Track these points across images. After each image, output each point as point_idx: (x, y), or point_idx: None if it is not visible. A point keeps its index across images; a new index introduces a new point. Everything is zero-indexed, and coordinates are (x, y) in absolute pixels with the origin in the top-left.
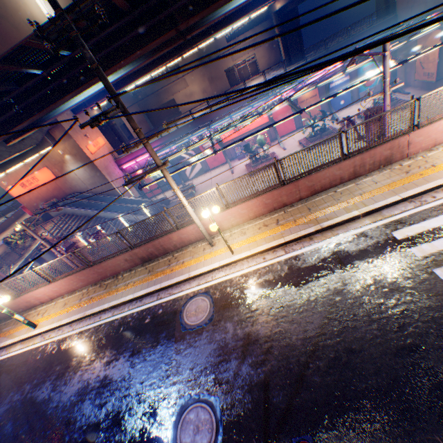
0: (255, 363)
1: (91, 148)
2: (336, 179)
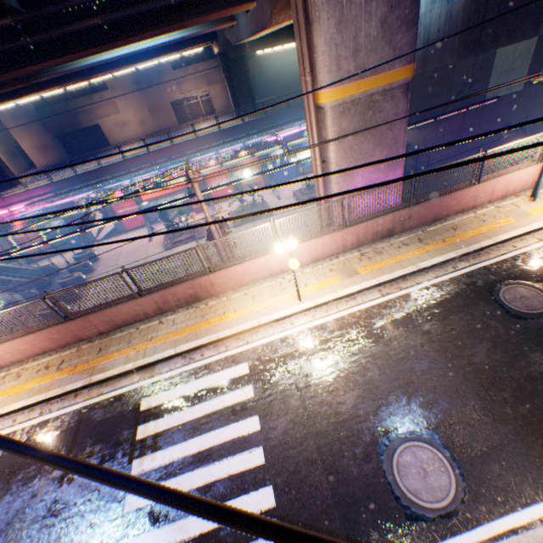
0: None
1: None
2: (141, 314)
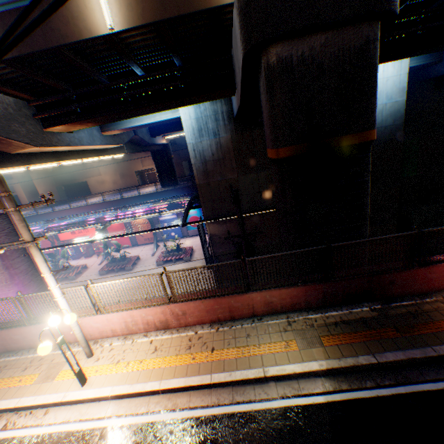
0: None
1: None
2: None
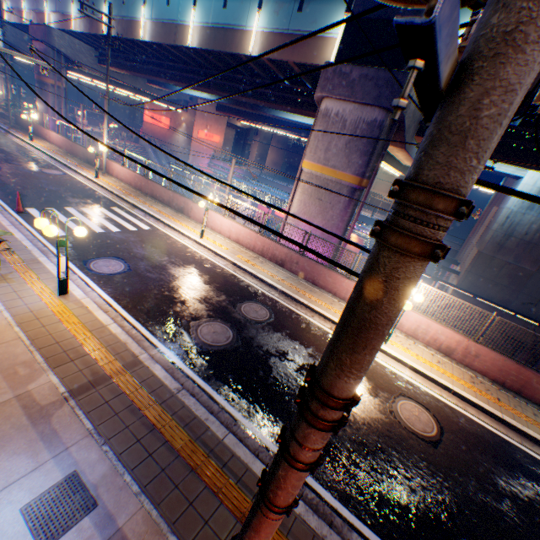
0: (22, 177)
1: (201, 134)
2: (163, 198)
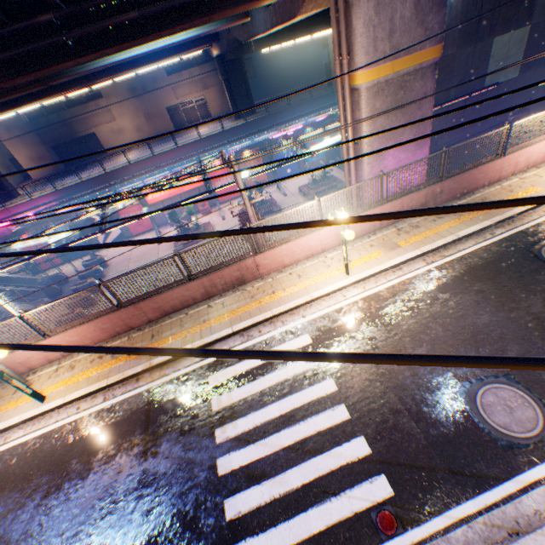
0: None
1: None
2: (189, 299)
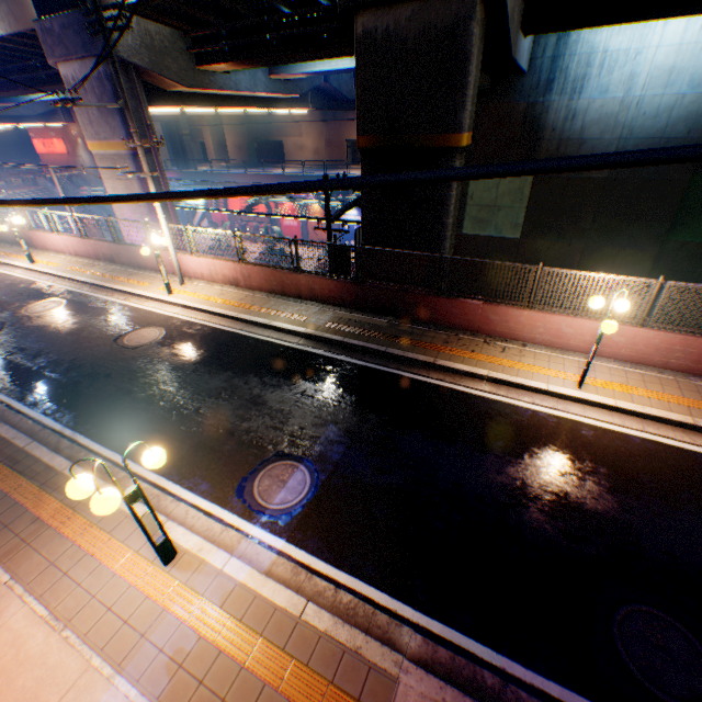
0: None
1: None
2: (11, 239)
